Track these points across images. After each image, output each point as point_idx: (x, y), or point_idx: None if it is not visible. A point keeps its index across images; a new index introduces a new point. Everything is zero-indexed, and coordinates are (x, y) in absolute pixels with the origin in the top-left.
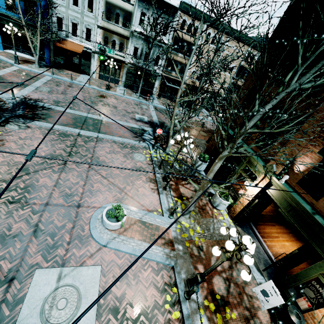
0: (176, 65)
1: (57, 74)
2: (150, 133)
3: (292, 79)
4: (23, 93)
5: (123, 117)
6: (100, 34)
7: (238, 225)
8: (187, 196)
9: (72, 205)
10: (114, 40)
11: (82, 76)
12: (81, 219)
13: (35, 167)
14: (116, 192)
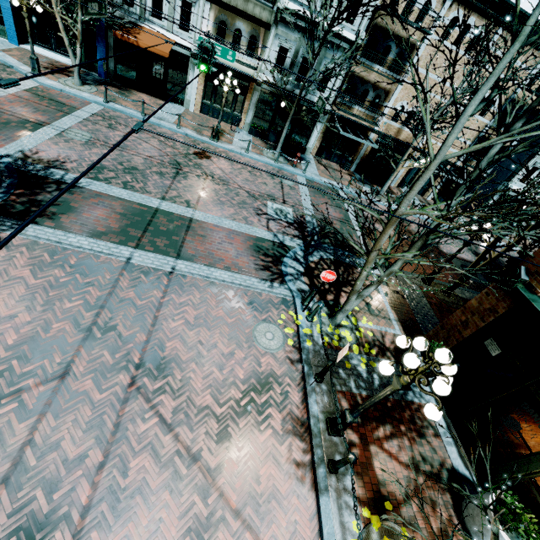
0: (365, 90)
1: (116, 101)
2: (297, 257)
3: None
4: (25, 144)
5: (240, 209)
6: (210, 16)
7: None
8: (394, 494)
9: None
10: (239, 29)
11: (167, 107)
12: None
13: None
14: (192, 490)
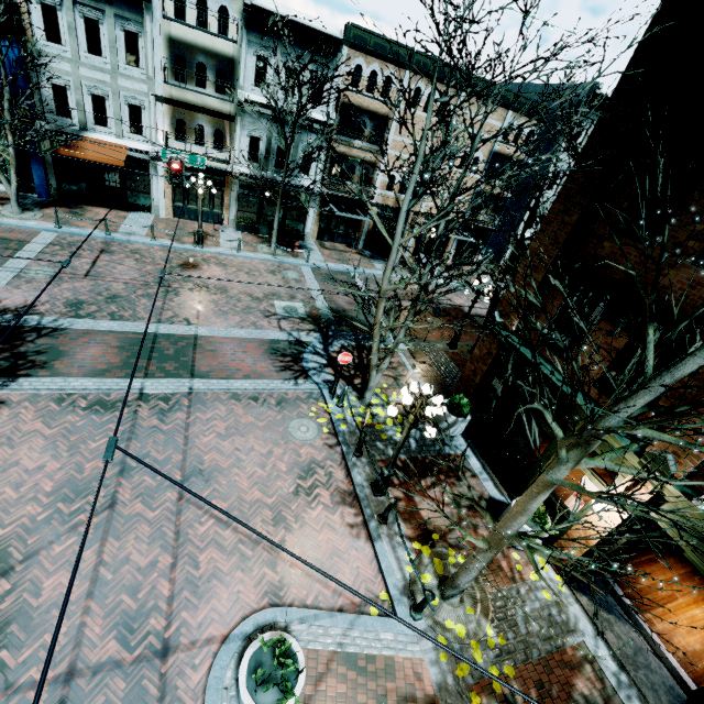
0: (351, 166)
1: (70, 223)
2: (317, 350)
3: (681, 227)
4: None
5: (246, 315)
6: (165, 116)
7: (578, 587)
8: (440, 528)
9: (145, 653)
10: (200, 125)
11: (132, 218)
12: (178, 702)
13: (26, 540)
14: (261, 565)
